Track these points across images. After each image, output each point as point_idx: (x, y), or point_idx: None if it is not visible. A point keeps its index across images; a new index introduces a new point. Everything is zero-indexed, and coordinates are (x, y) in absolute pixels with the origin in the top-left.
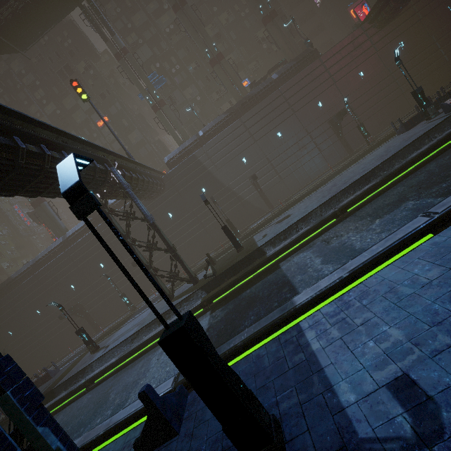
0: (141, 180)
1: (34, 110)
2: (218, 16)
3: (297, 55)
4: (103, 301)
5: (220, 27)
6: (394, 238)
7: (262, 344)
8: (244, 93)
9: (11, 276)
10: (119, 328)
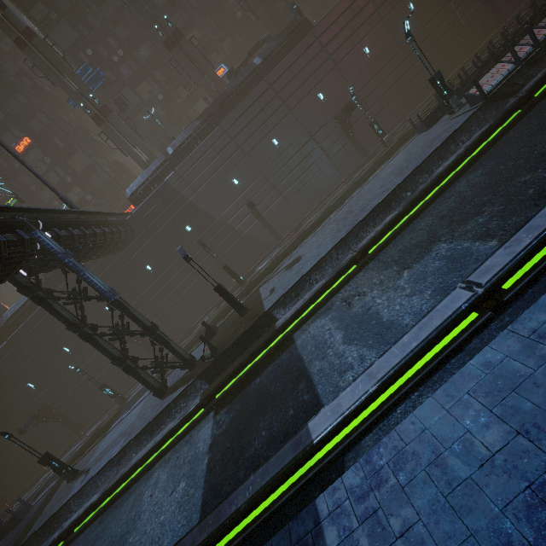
0: (92, 234)
1: None
2: None
3: (283, 27)
4: (80, 395)
5: None
6: (430, 325)
7: (275, 498)
8: (221, 86)
9: None
10: (104, 435)
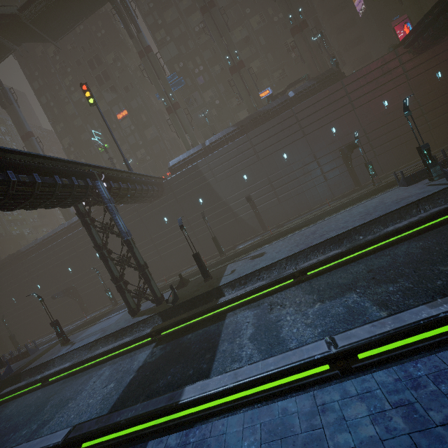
0: (134, 189)
1: (64, 95)
2: (250, 19)
3: (321, 71)
4: (94, 288)
5: (250, 31)
6: (289, 359)
7: (145, 427)
8: (260, 105)
9: (20, 249)
10: (94, 324)
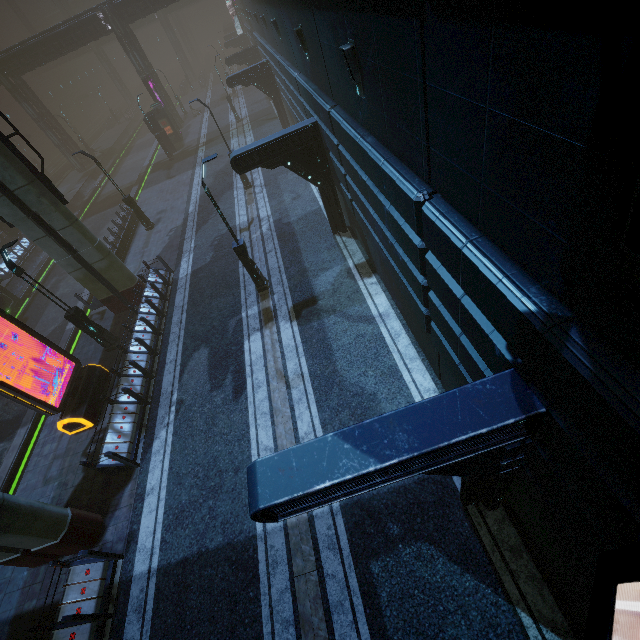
0: None
1: None
2: None
3: None
4: None
5: None
6: None
7: None
8: None
9: None
10: None
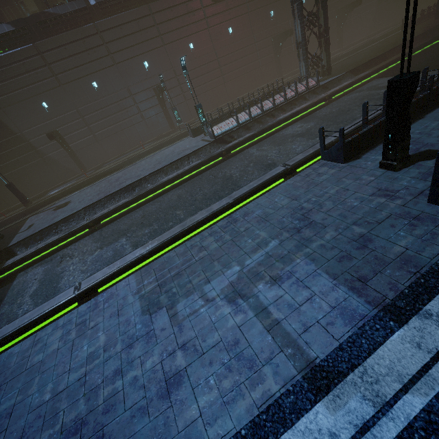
0: None
1: None
2: None
3: None
4: None
5: None
6: (42, 309)
7: None
8: (52, 1)
9: None
10: None
